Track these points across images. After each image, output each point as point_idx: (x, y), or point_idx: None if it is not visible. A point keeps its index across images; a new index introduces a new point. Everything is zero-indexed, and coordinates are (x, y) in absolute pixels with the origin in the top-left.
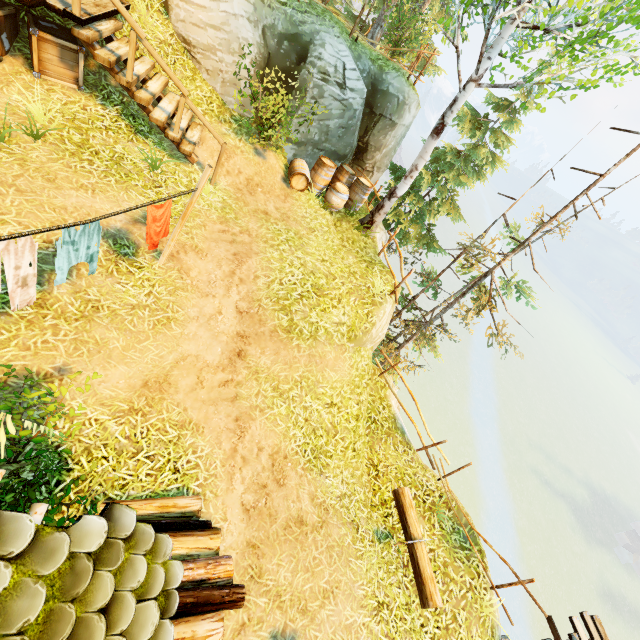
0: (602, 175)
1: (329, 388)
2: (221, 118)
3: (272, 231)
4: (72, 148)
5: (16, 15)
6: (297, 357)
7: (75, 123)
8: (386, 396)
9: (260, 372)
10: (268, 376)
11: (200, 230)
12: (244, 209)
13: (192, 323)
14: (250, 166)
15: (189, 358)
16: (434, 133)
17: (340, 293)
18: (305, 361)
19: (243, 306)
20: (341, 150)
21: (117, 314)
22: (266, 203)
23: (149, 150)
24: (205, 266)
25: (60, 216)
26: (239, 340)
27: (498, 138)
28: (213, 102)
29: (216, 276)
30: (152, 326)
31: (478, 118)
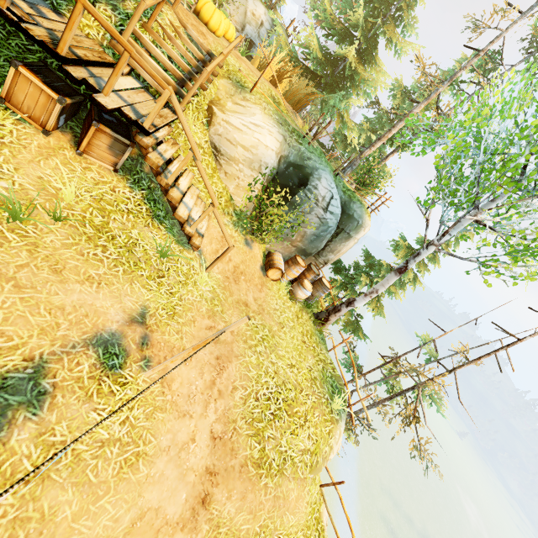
0: (520, 339)
1: (284, 534)
2: (226, 210)
3: (251, 327)
4: (90, 231)
5: (82, 102)
6: (263, 502)
7: (101, 204)
8: (320, 514)
9: (221, 525)
10: (229, 530)
11: (190, 327)
12: (229, 299)
13: (161, 457)
14: (239, 254)
15: (148, 514)
16: (397, 271)
17: (306, 409)
18: (269, 506)
19: (218, 429)
20: (309, 249)
21: (81, 459)
22: (247, 293)
23: (161, 235)
24: (188, 373)
25: (54, 319)
26: (207, 479)
27: (421, 265)
28: (223, 196)
29: (197, 387)
30: (117, 470)
31: (410, 249)
